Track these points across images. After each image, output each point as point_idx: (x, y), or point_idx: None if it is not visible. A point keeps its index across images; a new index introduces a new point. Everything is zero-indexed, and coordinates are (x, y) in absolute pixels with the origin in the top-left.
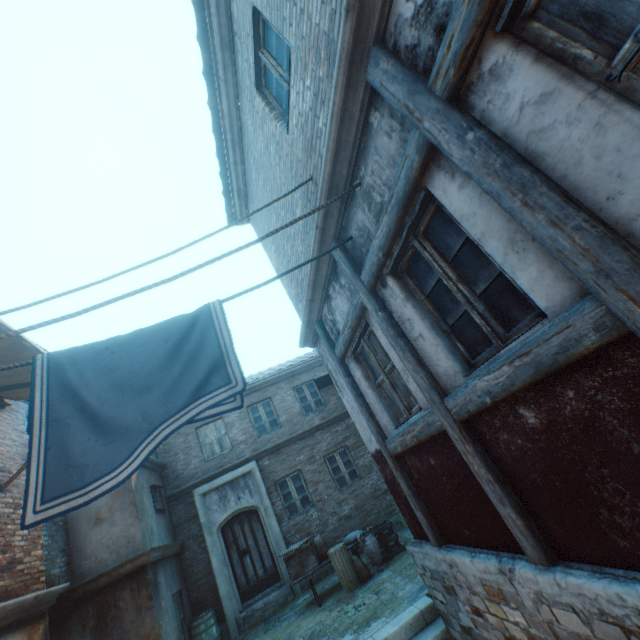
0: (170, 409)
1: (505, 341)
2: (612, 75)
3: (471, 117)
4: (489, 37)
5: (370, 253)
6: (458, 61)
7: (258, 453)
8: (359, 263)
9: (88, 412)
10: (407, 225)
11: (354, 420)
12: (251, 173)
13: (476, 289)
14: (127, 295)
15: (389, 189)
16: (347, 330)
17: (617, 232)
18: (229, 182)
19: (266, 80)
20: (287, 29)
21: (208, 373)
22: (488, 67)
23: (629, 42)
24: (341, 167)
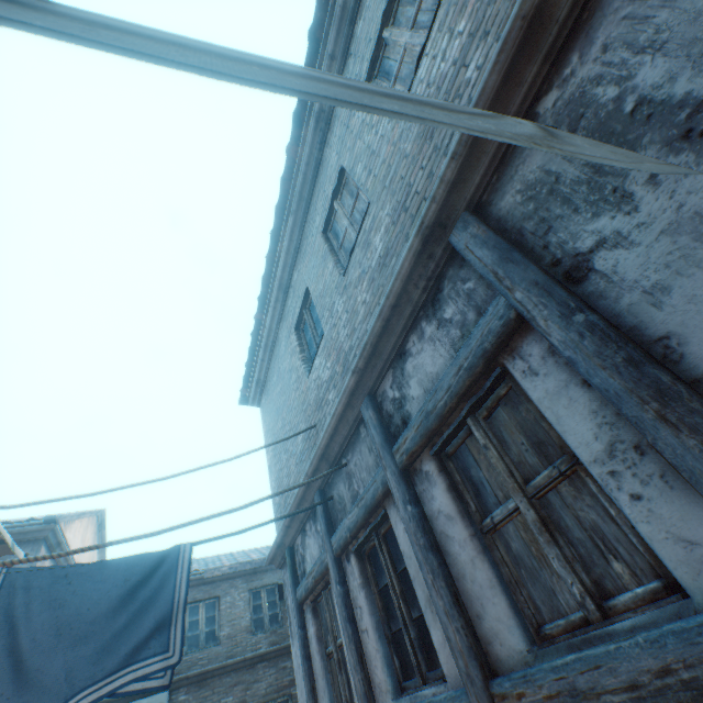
0: (97, 671)
1: (426, 680)
2: (483, 529)
3: (414, 490)
4: (427, 453)
5: (342, 526)
6: (408, 454)
7: (176, 679)
8: (334, 523)
9: (15, 655)
10: (370, 525)
11: (297, 682)
12: (273, 374)
13: (413, 611)
14: (110, 543)
15: (364, 486)
16: (311, 578)
17: (482, 645)
18: (252, 370)
19: (305, 326)
20: (324, 322)
21: (151, 632)
22: (425, 469)
23: (489, 518)
24: (335, 444)
